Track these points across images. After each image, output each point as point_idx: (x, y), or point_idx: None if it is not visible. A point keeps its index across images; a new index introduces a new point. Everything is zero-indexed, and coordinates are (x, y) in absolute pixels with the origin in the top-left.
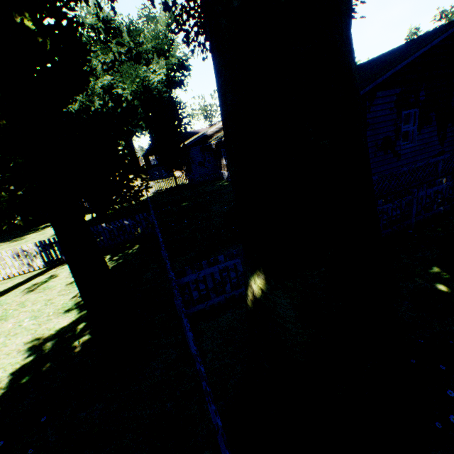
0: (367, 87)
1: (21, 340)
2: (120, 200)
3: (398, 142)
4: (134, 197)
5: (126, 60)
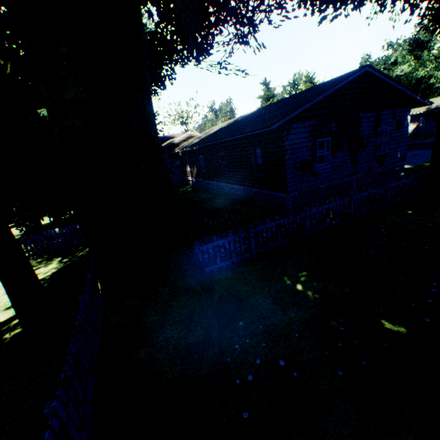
0: (279, 122)
1: None
2: None
3: (315, 164)
4: None
5: None
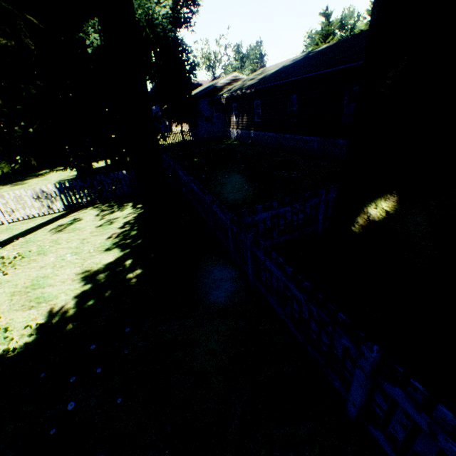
0: None
1: (71, 272)
2: None
3: None
4: None
5: None
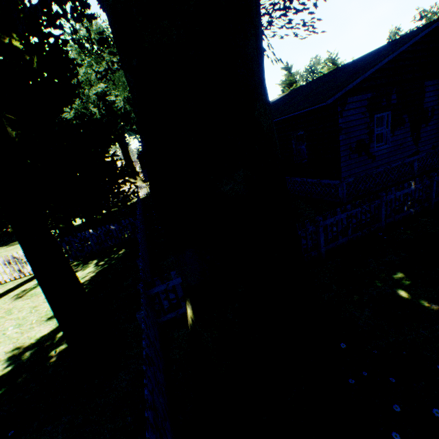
0: (336, 94)
1: (3, 350)
2: (108, 206)
3: (372, 144)
4: (122, 202)
5: (119, 68)
